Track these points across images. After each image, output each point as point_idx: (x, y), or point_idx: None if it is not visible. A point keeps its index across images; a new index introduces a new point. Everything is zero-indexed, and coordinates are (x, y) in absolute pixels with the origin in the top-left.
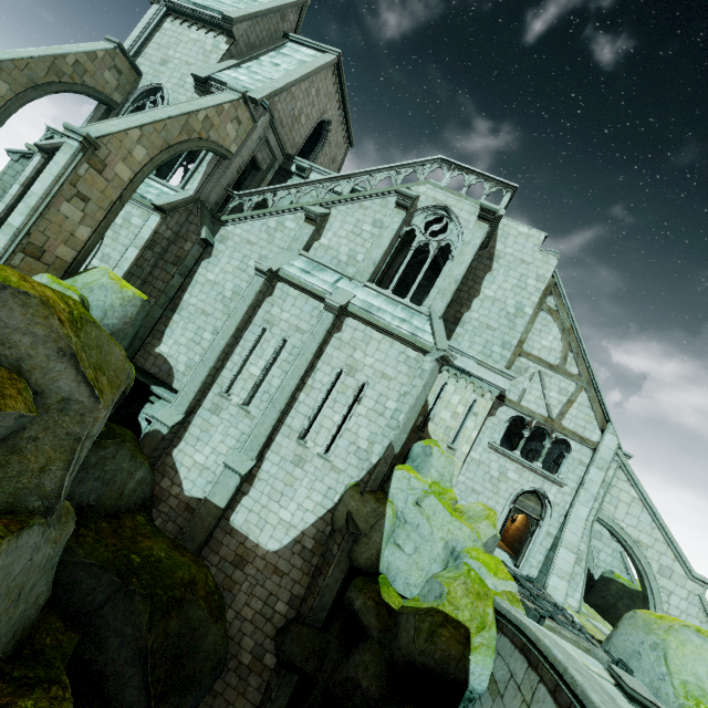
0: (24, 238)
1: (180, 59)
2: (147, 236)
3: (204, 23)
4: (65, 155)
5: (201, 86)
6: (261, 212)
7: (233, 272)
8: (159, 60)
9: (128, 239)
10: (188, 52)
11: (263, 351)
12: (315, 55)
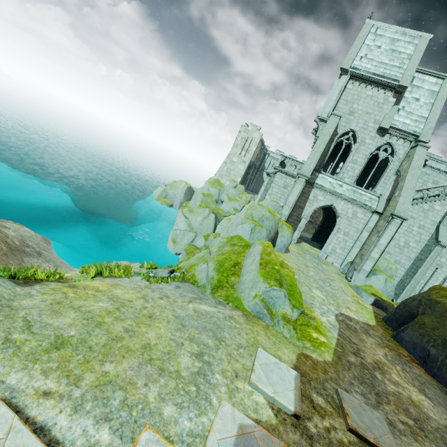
0: (377, 261)
1: (362, 110)
2: (372, 226)
3: (376, 83)
4: (394, 227)
5: (382, 131)
6: (421, 202)
7: (403, 233)
8: (348, 111)
9: (357, 225)
10: (367, 105)
11: (437, 278)
12: (437, 83)
